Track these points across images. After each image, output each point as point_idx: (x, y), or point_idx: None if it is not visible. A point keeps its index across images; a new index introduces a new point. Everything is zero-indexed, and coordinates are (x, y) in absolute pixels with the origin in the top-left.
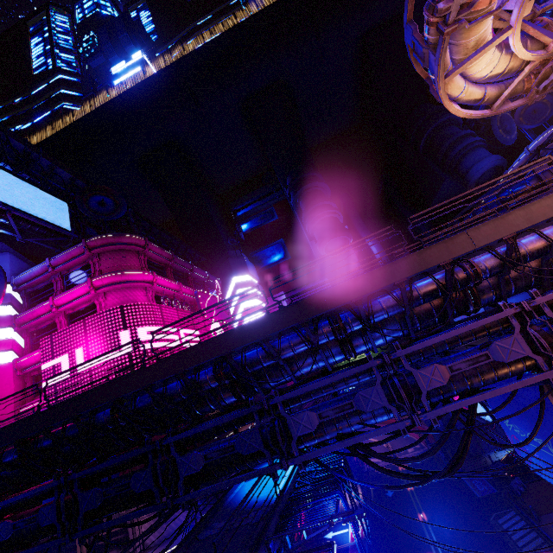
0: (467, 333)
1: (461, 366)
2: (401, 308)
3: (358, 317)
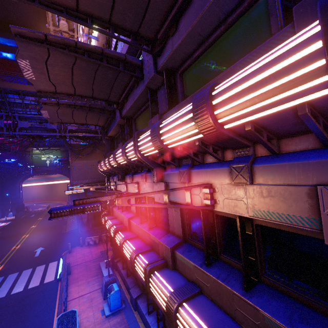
0: (44, 119)
1: (36, 125)
2: (21, 100)
3: (1, 95)
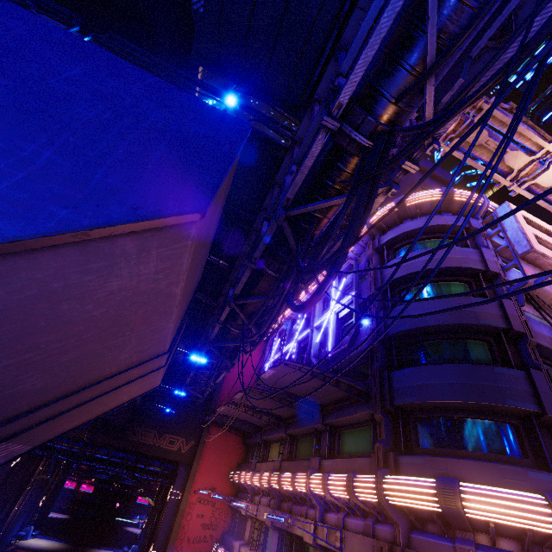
0: None
1: None
2: None
3: None
